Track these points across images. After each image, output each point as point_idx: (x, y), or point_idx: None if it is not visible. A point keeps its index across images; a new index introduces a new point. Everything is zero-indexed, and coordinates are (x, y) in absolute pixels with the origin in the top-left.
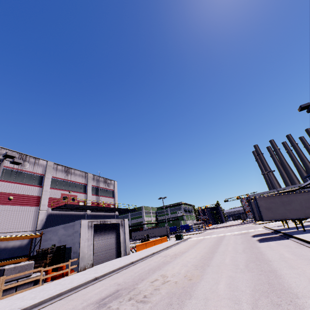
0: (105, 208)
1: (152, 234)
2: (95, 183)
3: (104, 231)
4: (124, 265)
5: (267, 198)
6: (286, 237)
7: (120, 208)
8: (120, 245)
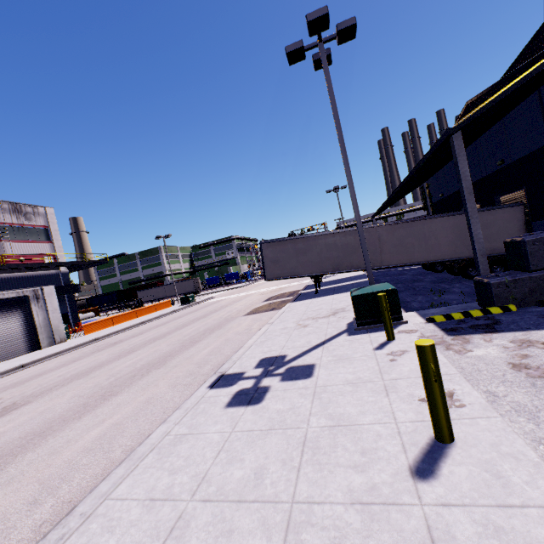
0: (11, 267)
1: (172, 292)
2: None
3: None
4: None
5: (277, 244)
6: (287, 304)
7: (61, 262)
8: (36, 332)
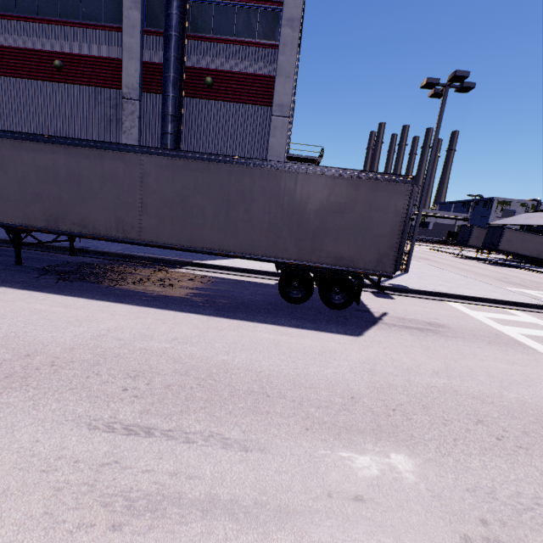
0: None
1: None
2: None
3: None
4: None
5: (514, 232)
6: (508, 266)
7: None
8: None
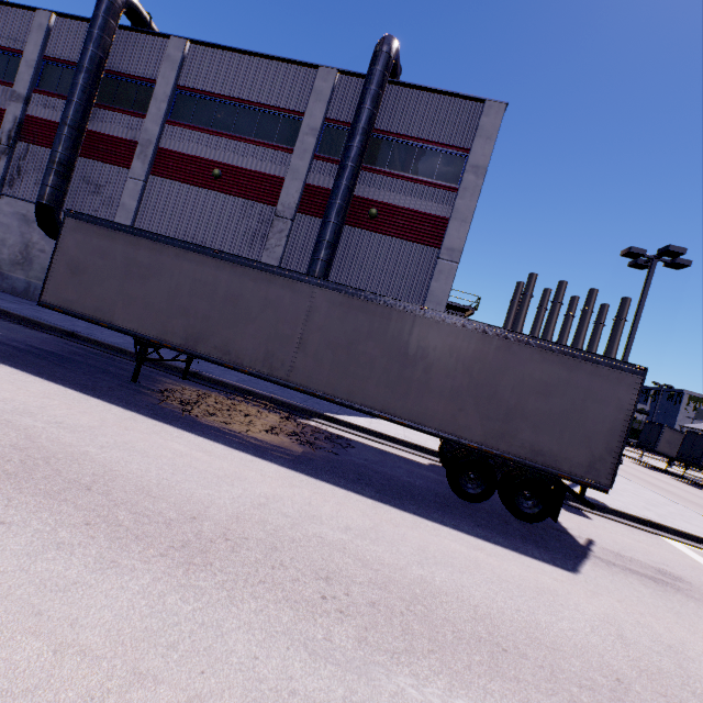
0: None
1: None
2: None
3: None
4: None
5: None
6: None
7: None
8: None
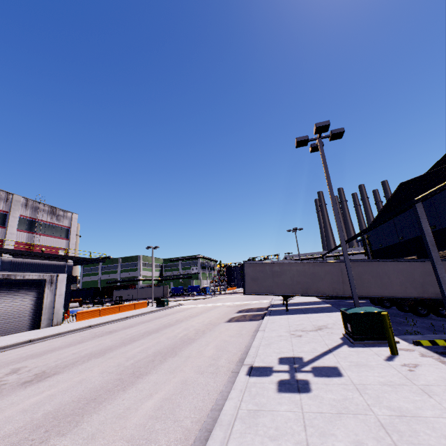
0: (37, 254)
1: (143, 295)
2: (28, 212)
3: (8, 290)
4: (8, 345)
5: (257, 265)
6: (262, 317)
7: (72, 256)
8: (41, 312)
